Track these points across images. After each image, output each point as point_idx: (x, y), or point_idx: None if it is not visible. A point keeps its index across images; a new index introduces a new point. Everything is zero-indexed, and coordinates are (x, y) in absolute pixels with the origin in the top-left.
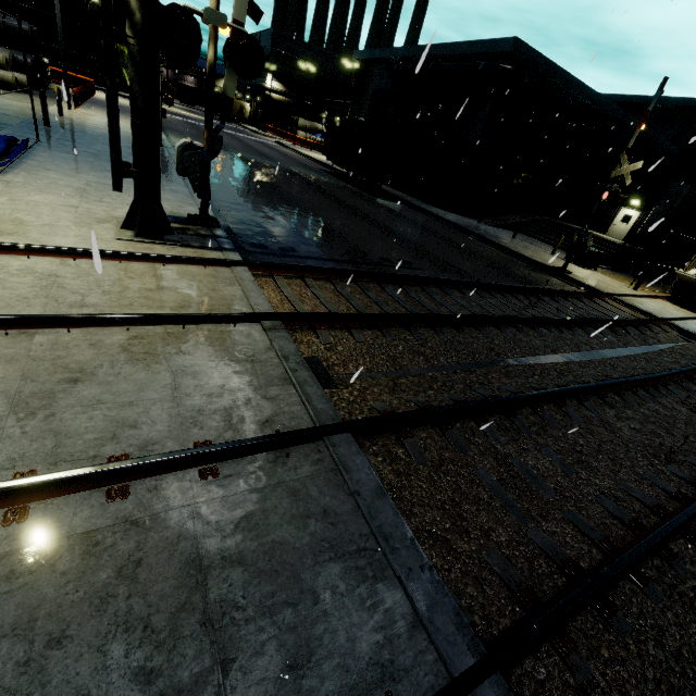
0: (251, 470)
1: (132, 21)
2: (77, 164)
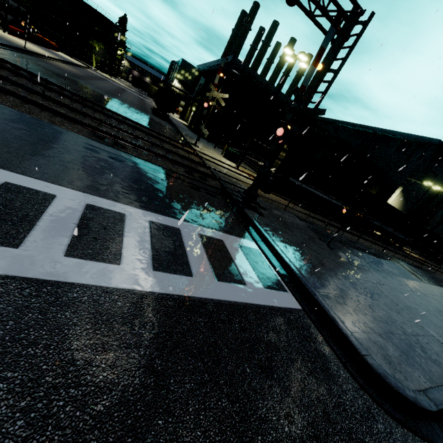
0: None
1: None
2: None
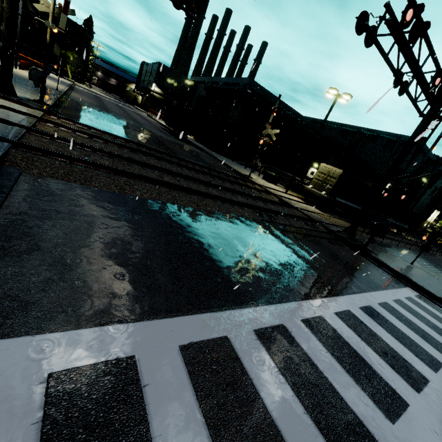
0: None
1: (5, 15)
2: None
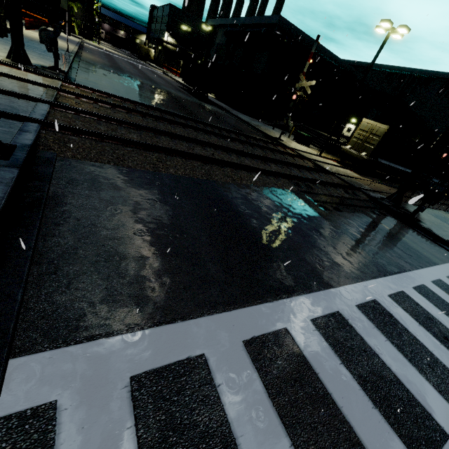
0: (2, 96)
1: None
2: (5, 43)
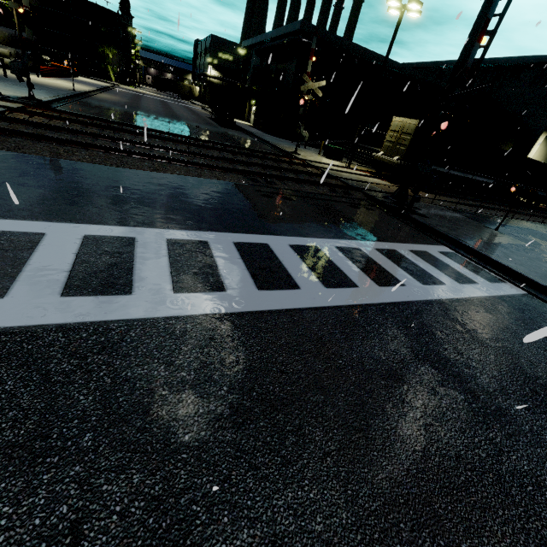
0: None
1: None
2: None
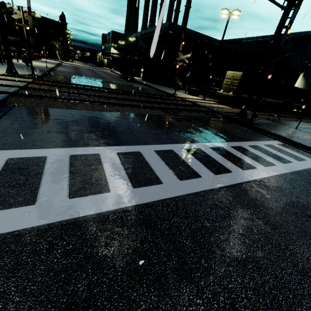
0: None
1: None
2: None
